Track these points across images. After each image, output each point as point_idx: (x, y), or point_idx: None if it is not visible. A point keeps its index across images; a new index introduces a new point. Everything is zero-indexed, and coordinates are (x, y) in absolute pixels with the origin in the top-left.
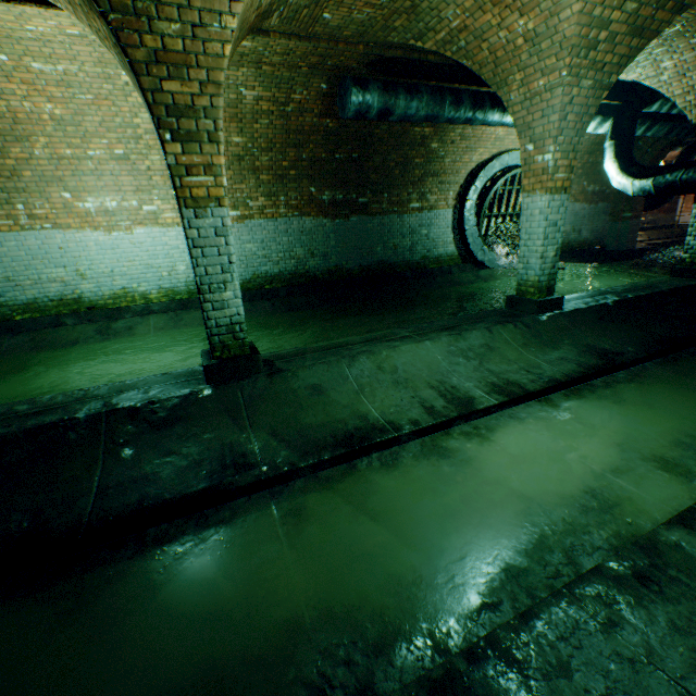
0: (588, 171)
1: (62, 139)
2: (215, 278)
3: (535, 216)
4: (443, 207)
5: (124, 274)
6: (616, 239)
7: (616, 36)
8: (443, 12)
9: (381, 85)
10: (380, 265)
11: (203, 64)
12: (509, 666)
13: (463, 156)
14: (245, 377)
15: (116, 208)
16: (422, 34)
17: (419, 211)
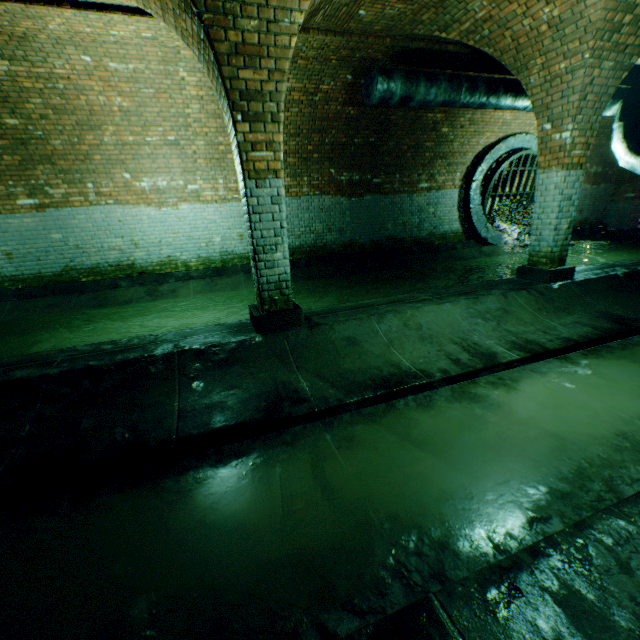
0: (591, 153)
1: (126, 128)
2: (269, 241)
3: (550, 191)
4: (449, 187)
5: (170, 244)
6: (617, 219)
7: (639, 19)
8: (469, 4)
9: (404, 74)
10: (389, 240)
11: (273, 55)
12: (571, 562)
13: (471, 139)
14: (288, 329)
15: (166, 187)
16: (447, 25)
17: (427, 191)
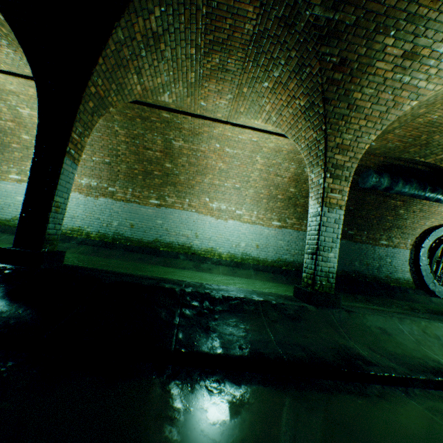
0: None
1: (217, 177)
2: (327, 244)
3: None
4: (402, 247)
5: (215, 240)
6: None
7: None
8: None
9: (388, 175)
10: (355, 273)
11: (354, 150)
12: None
13: (419, 220)
14: (330, 307)
15: (224, 209)
16: (426, 155)
17: (385, 246)
